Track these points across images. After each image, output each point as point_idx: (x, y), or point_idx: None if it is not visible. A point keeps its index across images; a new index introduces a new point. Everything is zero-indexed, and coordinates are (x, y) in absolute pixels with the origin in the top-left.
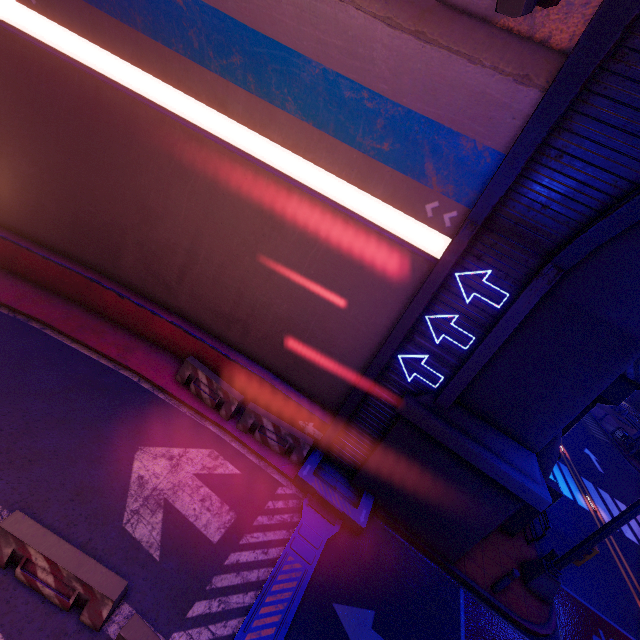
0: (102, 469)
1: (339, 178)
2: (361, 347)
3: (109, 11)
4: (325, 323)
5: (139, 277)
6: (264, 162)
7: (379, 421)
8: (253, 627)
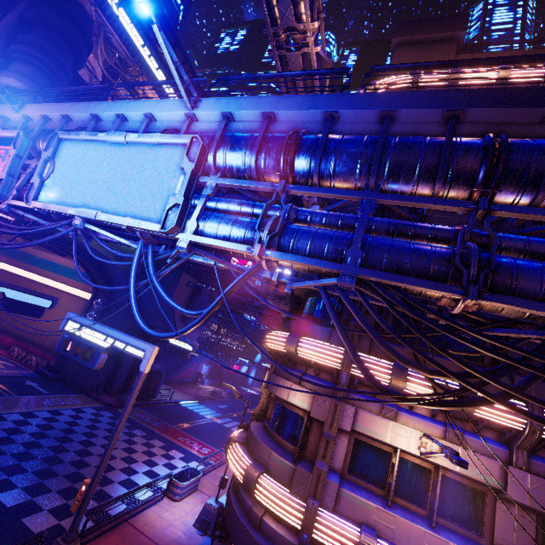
0: None
1: (76, 288)
2: None
3: (23, 261)
4: None
5: (8, 327)
6: (58, 288)
7: None
8: None
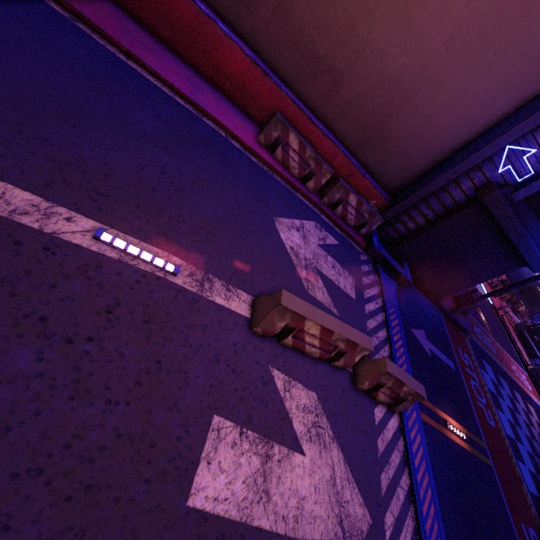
0: (265, 241)
1: None
2: (460, 130)
3: None
4: (438, 94)
5: None
6: None
7: (443, 205)
8: (396, 349)
